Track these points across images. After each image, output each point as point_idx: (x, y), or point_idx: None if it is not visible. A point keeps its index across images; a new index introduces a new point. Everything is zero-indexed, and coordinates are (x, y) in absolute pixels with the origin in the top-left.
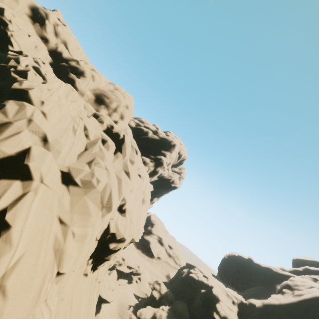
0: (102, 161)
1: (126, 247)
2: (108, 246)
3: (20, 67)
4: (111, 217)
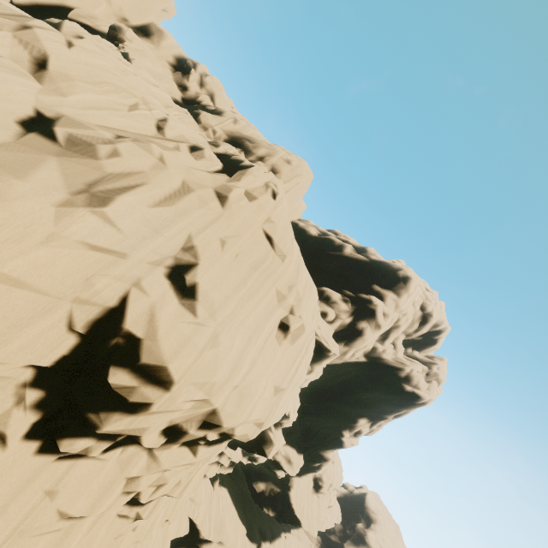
0: (159, 147)
1: (186, 430)
2: (106, 373)
3: None
4: (138, 280)
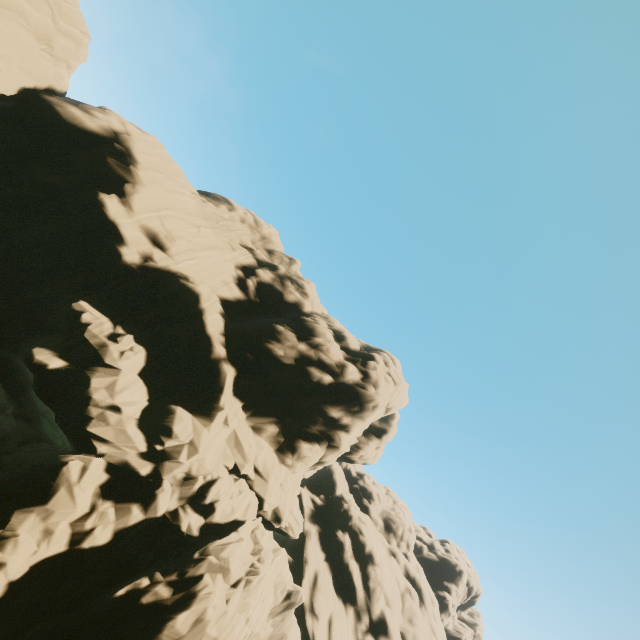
0: (418, 620)
1: None
2: None
3: (357, 523)
4: None
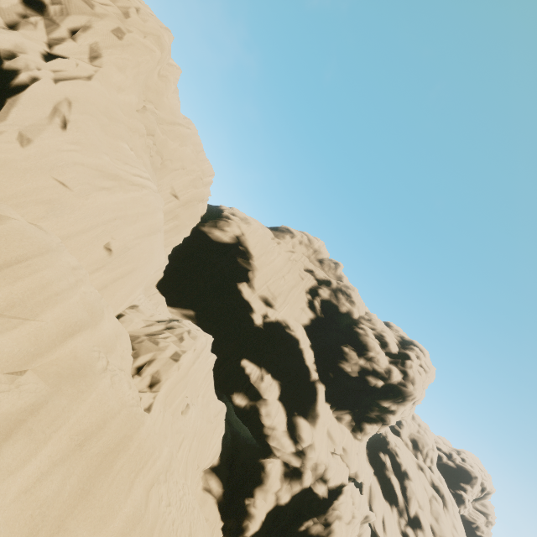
0: (443, 519)
1: None
2: None
3: (393, 447)
4: None
